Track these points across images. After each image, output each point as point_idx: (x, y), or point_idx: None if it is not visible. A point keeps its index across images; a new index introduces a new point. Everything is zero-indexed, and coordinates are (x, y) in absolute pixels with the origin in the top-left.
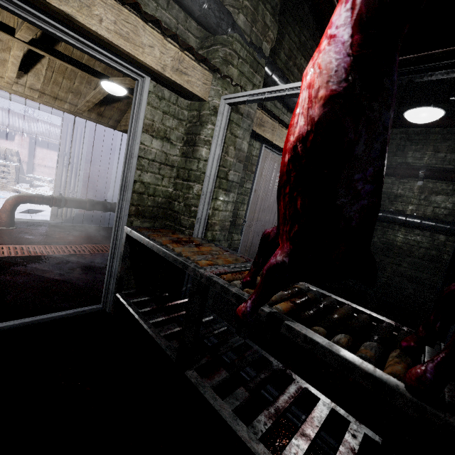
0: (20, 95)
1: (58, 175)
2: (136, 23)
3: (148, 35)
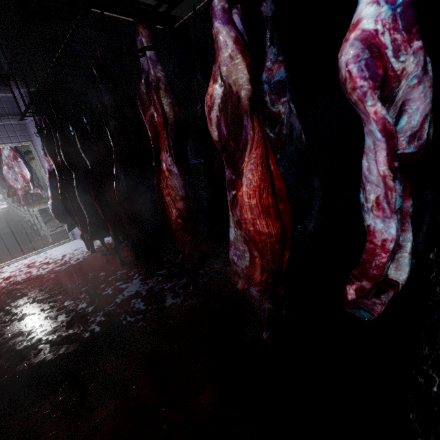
0: None
1: None
2: None
3: None
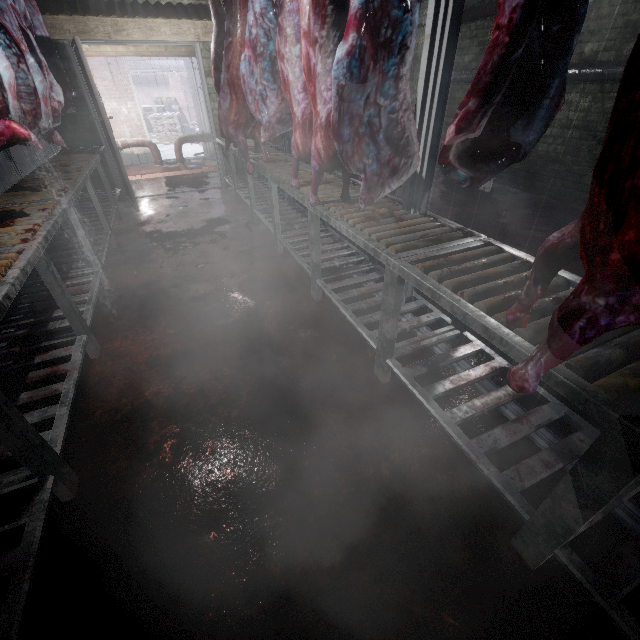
0: (155, 54)
1: (198, 116)
2: (179, 23)
3: (186, 25)
